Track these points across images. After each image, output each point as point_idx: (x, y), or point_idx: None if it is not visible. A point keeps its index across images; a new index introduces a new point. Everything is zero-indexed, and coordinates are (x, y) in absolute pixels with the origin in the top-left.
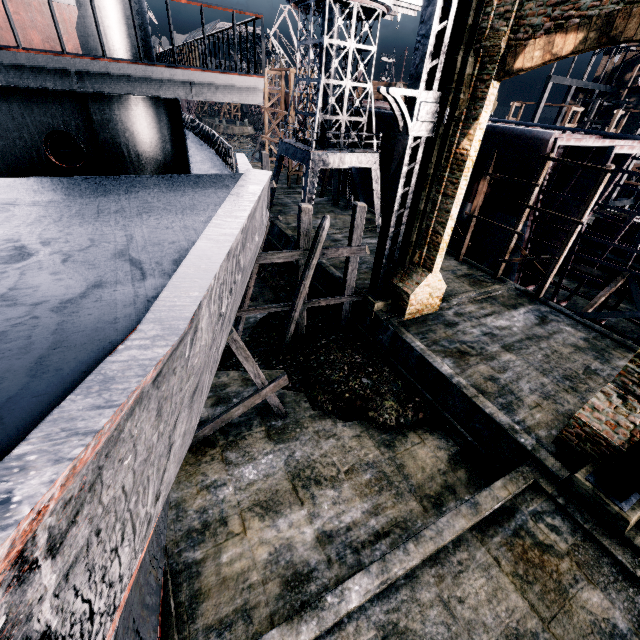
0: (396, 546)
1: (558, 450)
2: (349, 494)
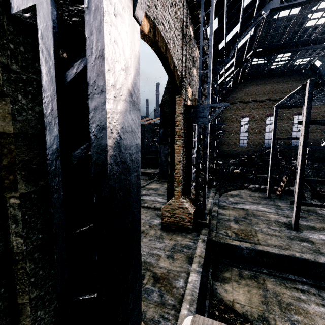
0: (292, 282)
1: (193, 232)
2: (318, 319)
